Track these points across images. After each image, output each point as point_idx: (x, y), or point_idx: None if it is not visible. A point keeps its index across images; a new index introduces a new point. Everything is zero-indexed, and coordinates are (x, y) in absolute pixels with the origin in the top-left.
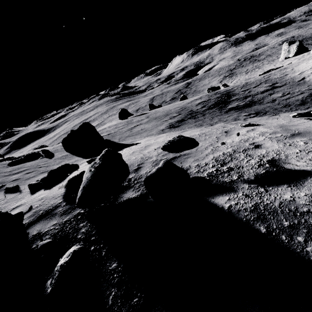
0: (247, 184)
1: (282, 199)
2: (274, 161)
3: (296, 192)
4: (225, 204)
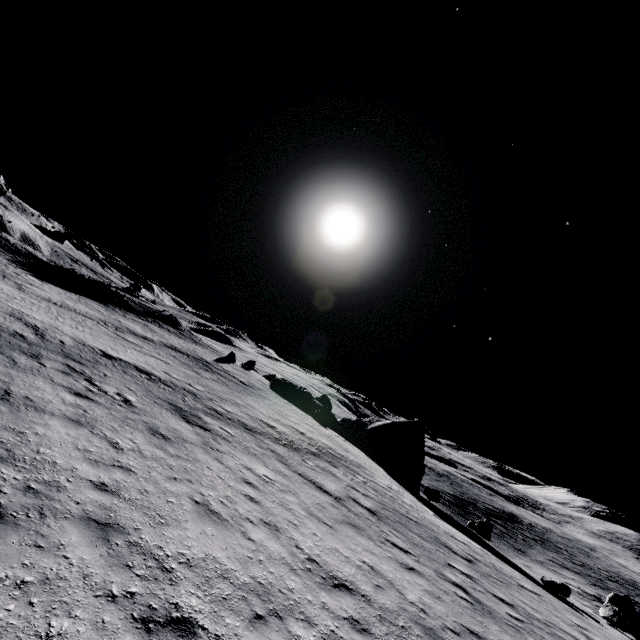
0: None
1: None
2: None
3: None
4: None
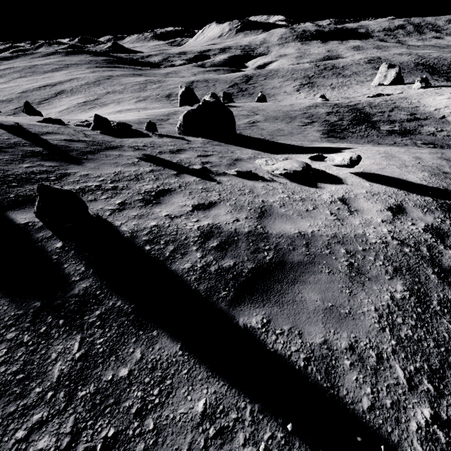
0: None
1: None
2: None
3: None
4: None
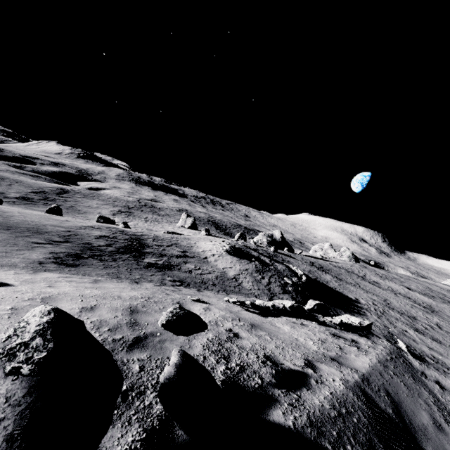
0: (278, 389)
1: (317, 405)
2: (270, 358)
3: (317, 396)
4: (289, 422)
